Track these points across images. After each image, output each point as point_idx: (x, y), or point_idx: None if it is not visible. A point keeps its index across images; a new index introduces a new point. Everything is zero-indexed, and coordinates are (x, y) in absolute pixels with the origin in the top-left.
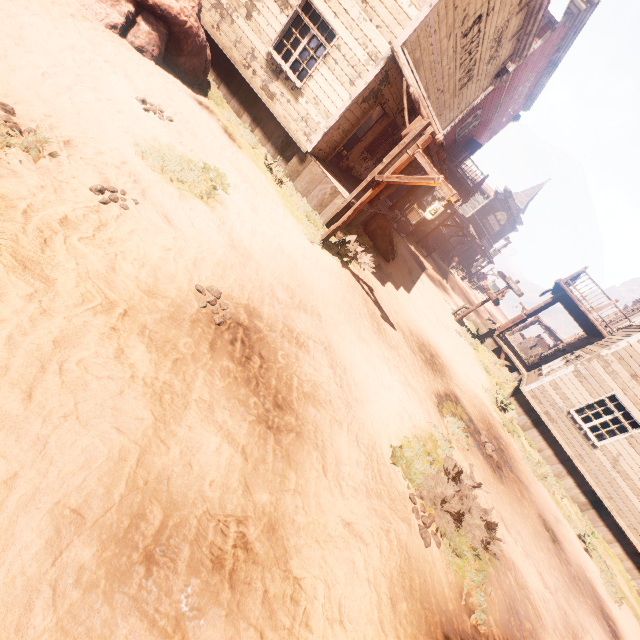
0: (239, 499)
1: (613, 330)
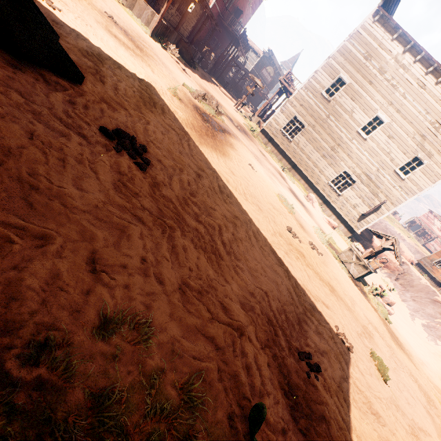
0: (132, 48)
1: None
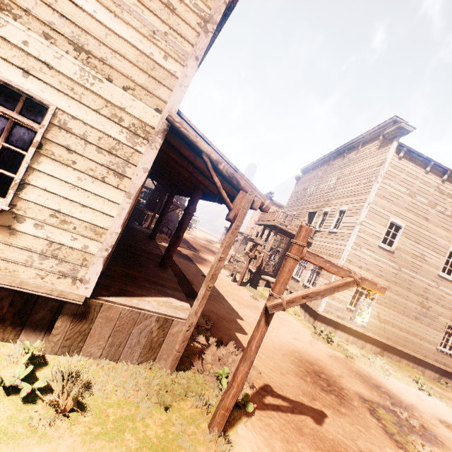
0: None
1: (312, 237)
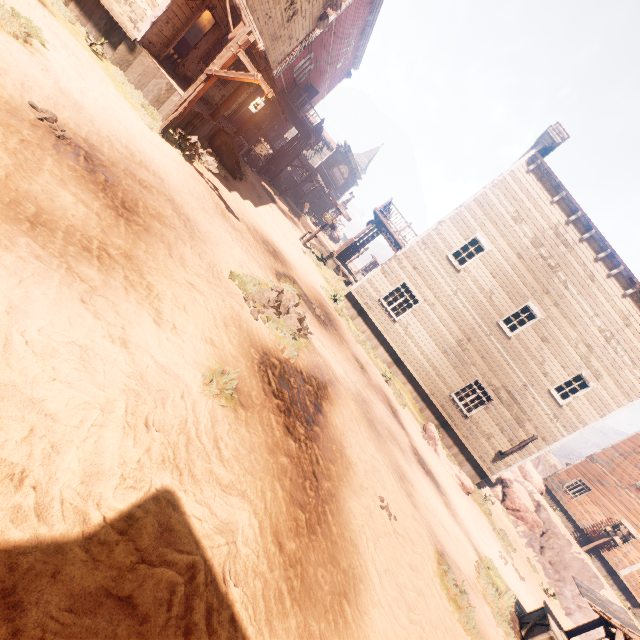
0: (99, 233)
1: None
